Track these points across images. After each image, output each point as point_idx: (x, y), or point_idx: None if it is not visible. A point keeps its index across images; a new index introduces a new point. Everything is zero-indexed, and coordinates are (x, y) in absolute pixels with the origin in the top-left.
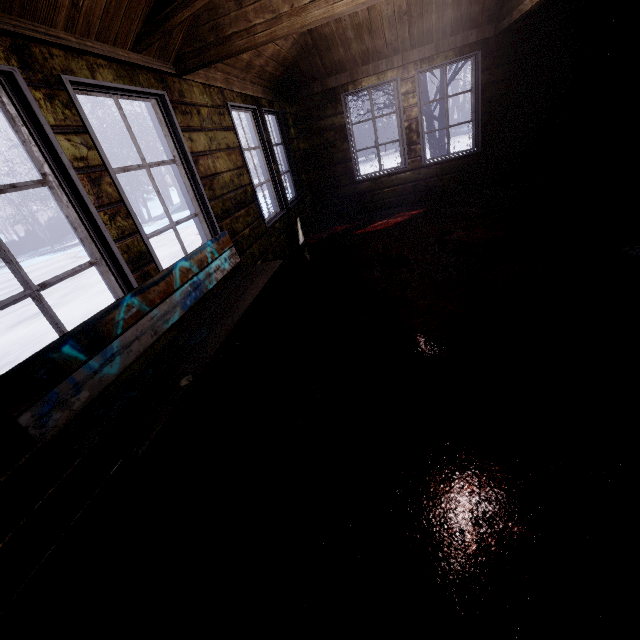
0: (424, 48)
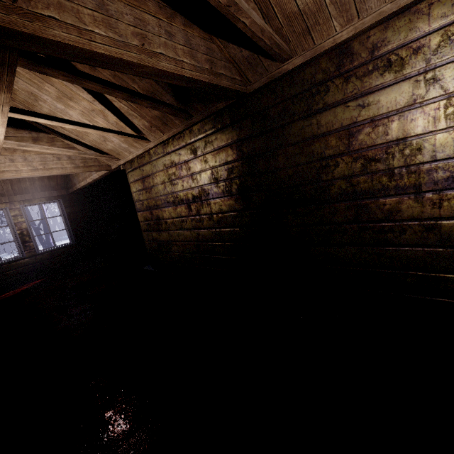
0: (24, 195)
